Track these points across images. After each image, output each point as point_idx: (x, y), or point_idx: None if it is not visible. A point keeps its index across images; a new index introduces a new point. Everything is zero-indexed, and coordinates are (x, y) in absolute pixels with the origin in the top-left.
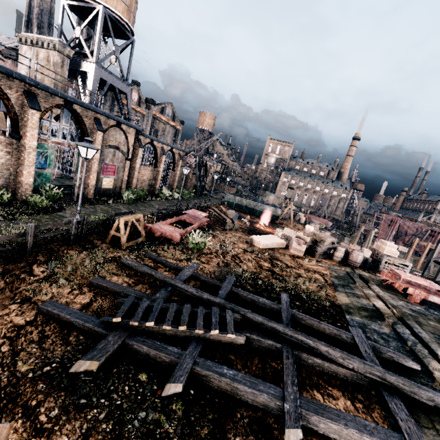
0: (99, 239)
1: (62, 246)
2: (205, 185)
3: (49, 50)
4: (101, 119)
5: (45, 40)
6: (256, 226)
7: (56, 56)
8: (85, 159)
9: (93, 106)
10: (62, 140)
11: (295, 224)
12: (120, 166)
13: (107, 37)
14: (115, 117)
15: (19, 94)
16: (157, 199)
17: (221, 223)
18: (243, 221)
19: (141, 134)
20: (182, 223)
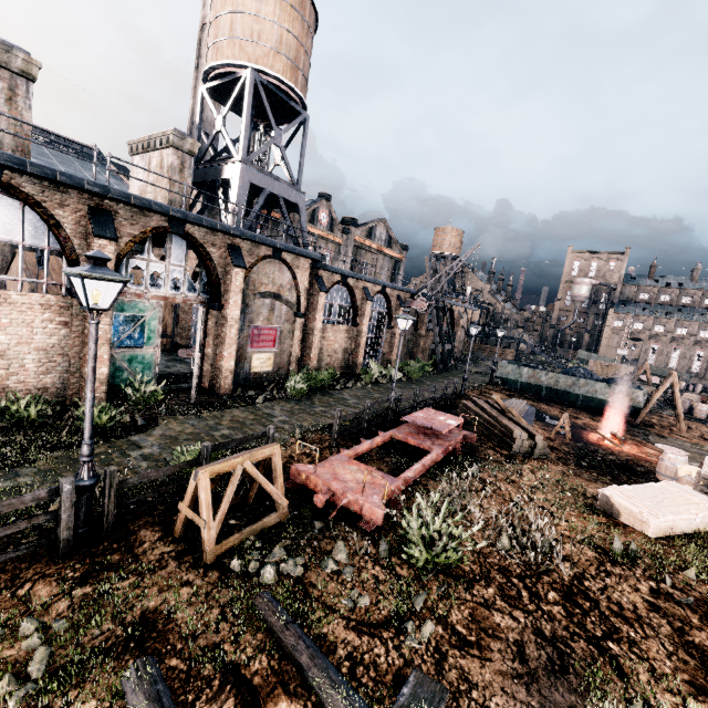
0: (161, 523)
1: (35, 563)
2: (452, 350)
3: (162, 150)
4: (242, 246)
5: (157, 137)
6: (590, 439)
7: (170, 155)
8: (89, 310)
9: (222, 223)
10: (173, 292)
11: (686, 424)
12: (285, 328)
13: (270, 127)
14: (266, 240)
15: (80, 215)
16: (357, 385)
17: (499, 439)
18: (554, 427)
19: (321, 267)
20: (401, 445)
